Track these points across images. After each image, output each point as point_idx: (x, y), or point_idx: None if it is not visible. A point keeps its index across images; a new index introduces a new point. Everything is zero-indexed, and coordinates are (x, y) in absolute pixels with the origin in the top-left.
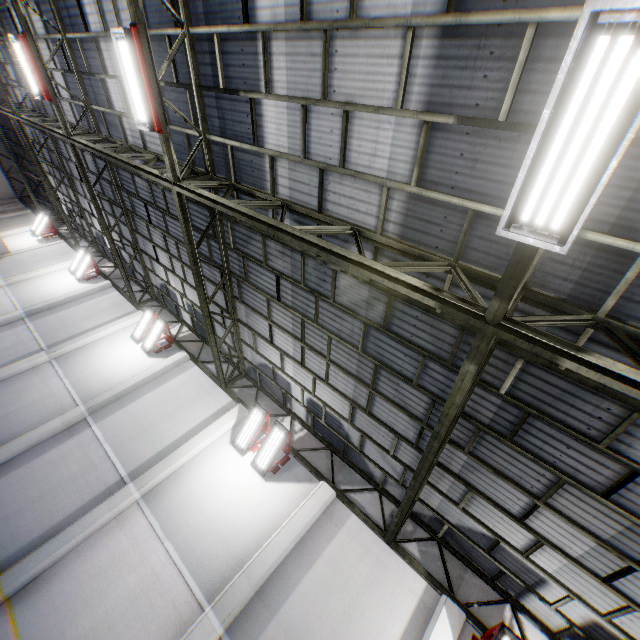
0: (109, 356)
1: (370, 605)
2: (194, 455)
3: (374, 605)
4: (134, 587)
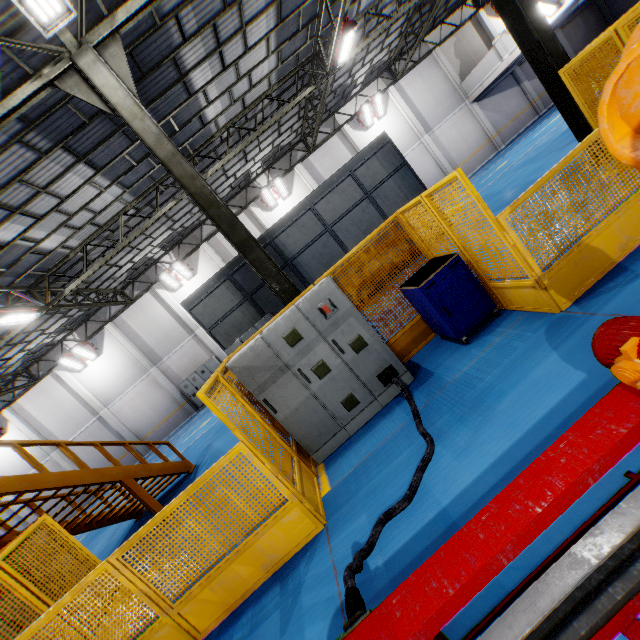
0: (7, 458)
1: (153, 315)
2: (87, 389)
3: (153, 314)
4: (141, 400)
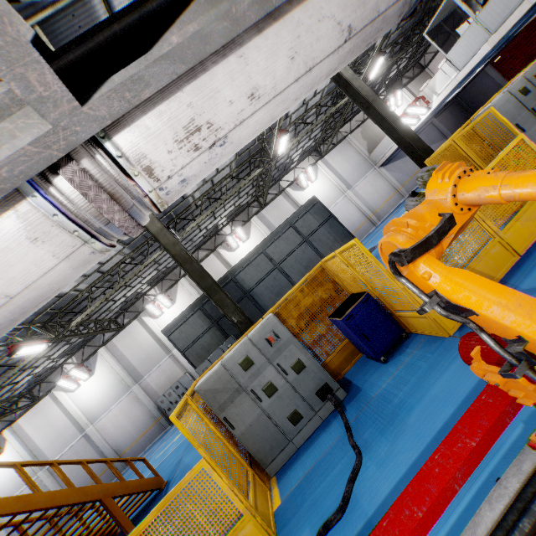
0: None
1: (139, 339)
2: (77, 407)
3: (139, 337)
4: (123, 415)
